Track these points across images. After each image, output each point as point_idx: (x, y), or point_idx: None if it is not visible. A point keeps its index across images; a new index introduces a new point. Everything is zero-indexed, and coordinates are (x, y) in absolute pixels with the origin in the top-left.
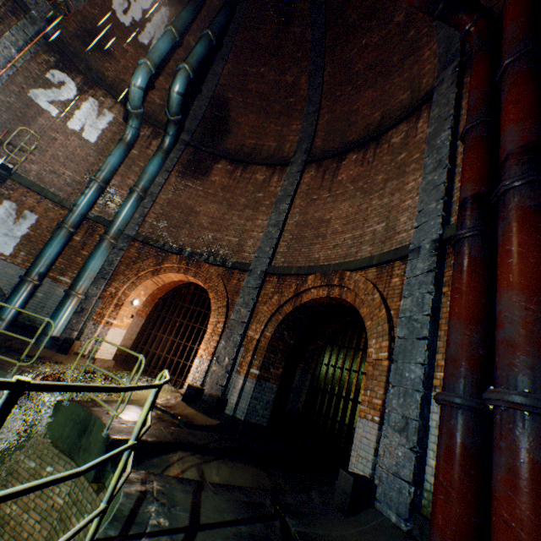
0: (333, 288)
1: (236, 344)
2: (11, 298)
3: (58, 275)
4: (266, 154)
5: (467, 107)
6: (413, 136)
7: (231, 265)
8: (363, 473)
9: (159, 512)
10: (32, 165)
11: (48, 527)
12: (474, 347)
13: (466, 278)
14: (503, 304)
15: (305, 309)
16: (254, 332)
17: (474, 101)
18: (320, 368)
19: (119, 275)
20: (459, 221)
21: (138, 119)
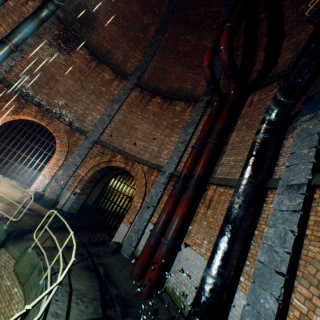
0: (128, 166)
1: (70, 175)
2: None
3: None
4: (115, 62)
5: (199, 135)
6: (184, 114)
7: (75, 127)
8: (119, 241)
9: (55, 264)
10: None
11: None
12: (164, 221)
13: (171, 200)
14: (174, 218)
15: (111, 168)
16: (81, 172)
17: (201, 136)
18: (107, 187)
19: None
20: (178, 180)
21: None
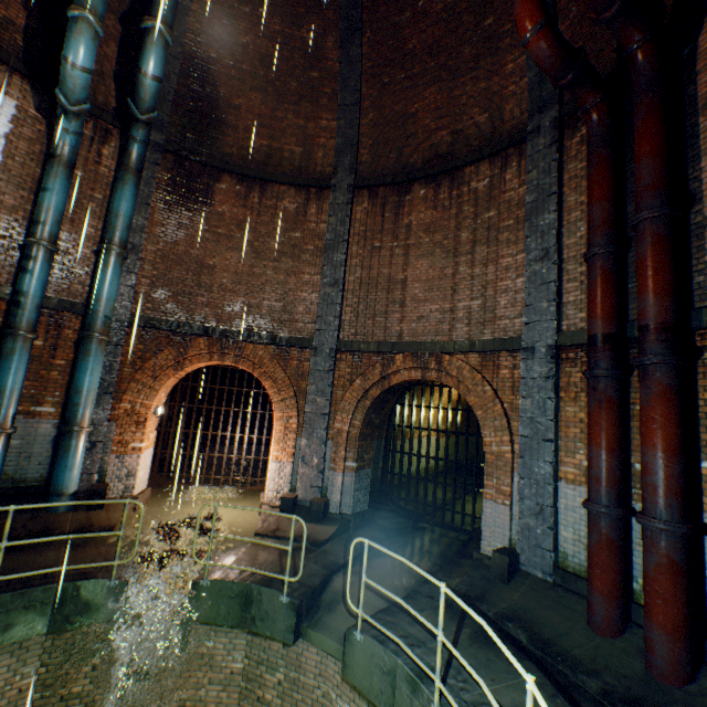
0: (428, 370)
1: (322, 440)
2: None
3: (31, 406)
4: (290, 166)
5: (590, 220)
6: (502, 191)
7: (284, 341)
8: (502, 545)
9: (426, 653)
10: None
11: (237, 690)
12: (613, 470)
13: (604, 414)
14: (649, 458)
15: (392, 389)
16: (341, 424)
17: (599, 218)
18: (394, 431)
19: (126, 381)
20: (592, 356)
21: (79, 118)
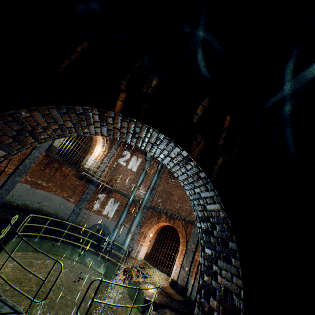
0: None
1: (190, 261)
2: (112, 234)
3: (125, 223)
4: None
5: None
6: None
7: (187, 220)
8: None
9: None
10: (118, 184)
11: None
12: None
13: None
14: None
15: None
16: (197, 257)
17: None
18: None
19: (144, 223)
20: None
21: (149, 161)
